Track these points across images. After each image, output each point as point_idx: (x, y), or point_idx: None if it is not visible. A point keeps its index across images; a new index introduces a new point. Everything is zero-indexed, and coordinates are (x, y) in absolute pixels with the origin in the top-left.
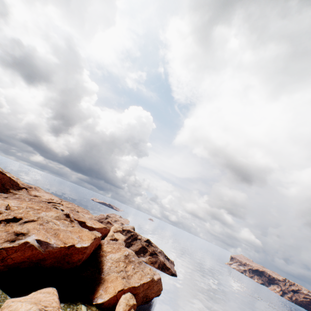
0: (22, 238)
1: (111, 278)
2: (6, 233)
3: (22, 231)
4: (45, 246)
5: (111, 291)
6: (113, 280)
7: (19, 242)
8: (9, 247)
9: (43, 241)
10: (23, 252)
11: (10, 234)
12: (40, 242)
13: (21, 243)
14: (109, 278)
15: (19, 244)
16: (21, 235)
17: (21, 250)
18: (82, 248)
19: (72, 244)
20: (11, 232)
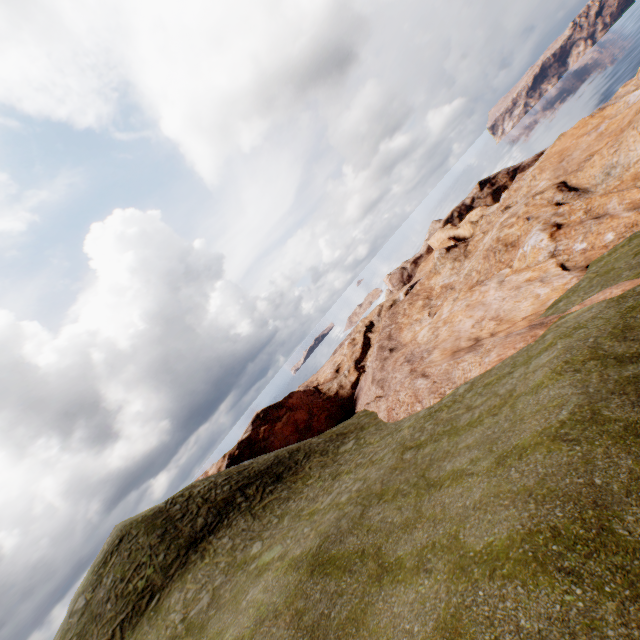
0: None
1: None
2: None
3: None
4: None
5: None
6: None
7: None
8: None
9: None
10: None
11: None
12: None
13: None
14: None
15: None
16: None
17: None
18: None
19: None
20: None
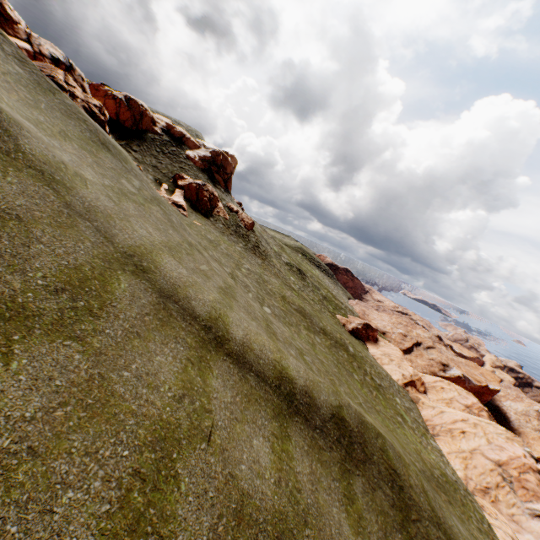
0: (447, 369)
1: (529, 434)
2: (434, 362)
3: (443, 361)
4: (467, 381)
5: (538, 450)
6: (535, 438)
7: (451, 374)
8: (446, 377)
9: (465, 376)
10: (457, 384)
11: (438, 364)
12: (463, 376)
13: (455, 375)
14: (526, 433)
15: (453, 376)
16: (445, 366)
17: (456, 382)
18: (494, 390)
19: (485, 384)
20: (437, 361)
